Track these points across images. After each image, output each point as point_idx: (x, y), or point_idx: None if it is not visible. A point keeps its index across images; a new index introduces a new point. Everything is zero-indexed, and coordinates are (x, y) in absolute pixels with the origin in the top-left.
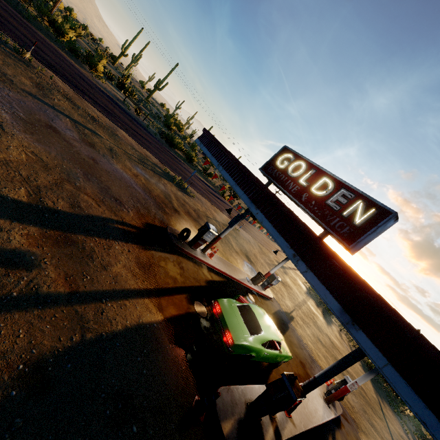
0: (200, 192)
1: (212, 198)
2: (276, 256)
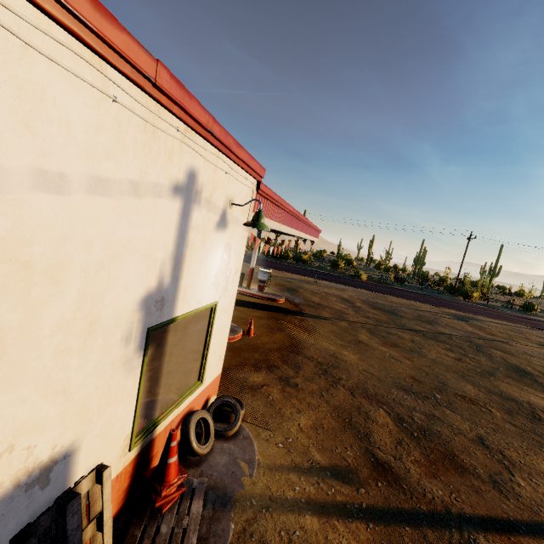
0: (270, 267)
1: (301, 272)
2: (463, 311)
